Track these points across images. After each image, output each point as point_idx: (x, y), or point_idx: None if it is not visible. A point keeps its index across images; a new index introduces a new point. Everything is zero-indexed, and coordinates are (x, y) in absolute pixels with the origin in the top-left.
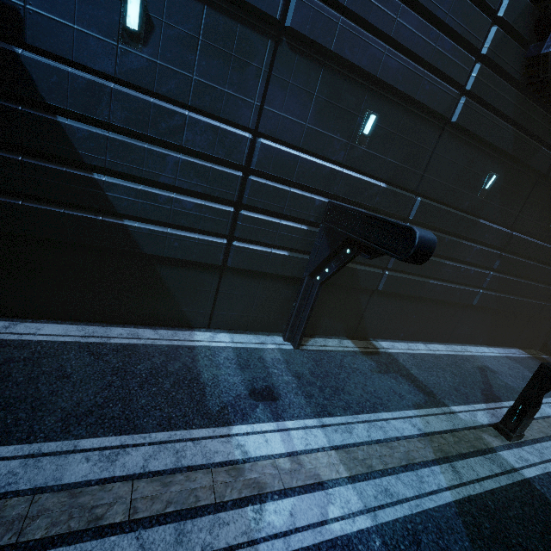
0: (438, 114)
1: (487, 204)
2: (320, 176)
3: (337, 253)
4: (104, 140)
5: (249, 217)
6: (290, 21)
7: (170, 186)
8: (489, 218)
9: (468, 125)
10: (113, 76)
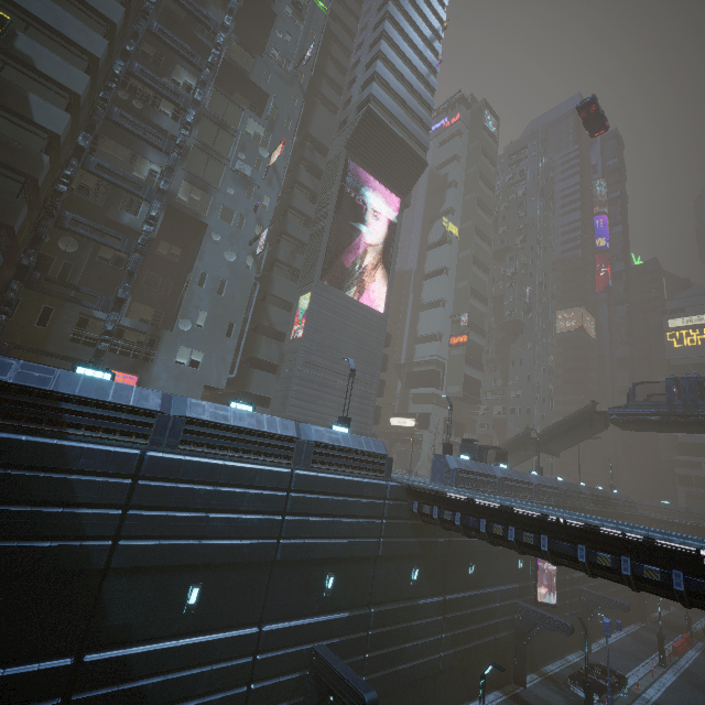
0: (370, 556)
1: (420, 587)
2: (305, 632)
3: (325, 698)
4: (165, 683)
5: (258, 688)
6: (279, 557)
7: (204, 692)
8: (425, 595)
9: (389, 552)
10: (176, 633)
